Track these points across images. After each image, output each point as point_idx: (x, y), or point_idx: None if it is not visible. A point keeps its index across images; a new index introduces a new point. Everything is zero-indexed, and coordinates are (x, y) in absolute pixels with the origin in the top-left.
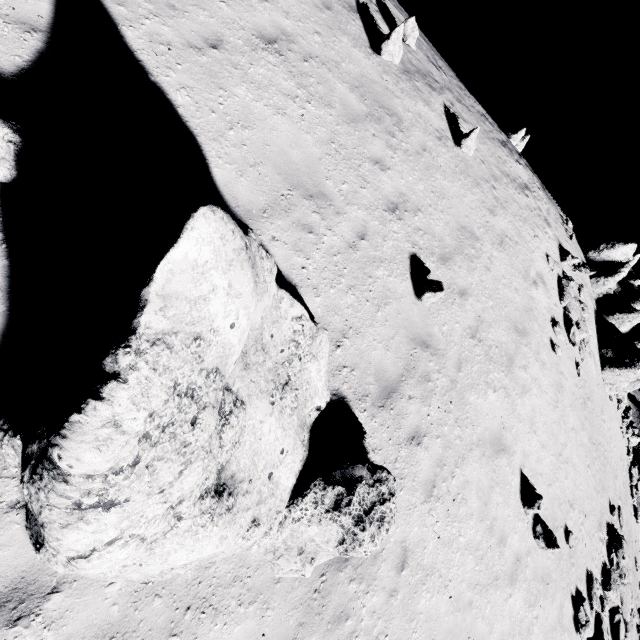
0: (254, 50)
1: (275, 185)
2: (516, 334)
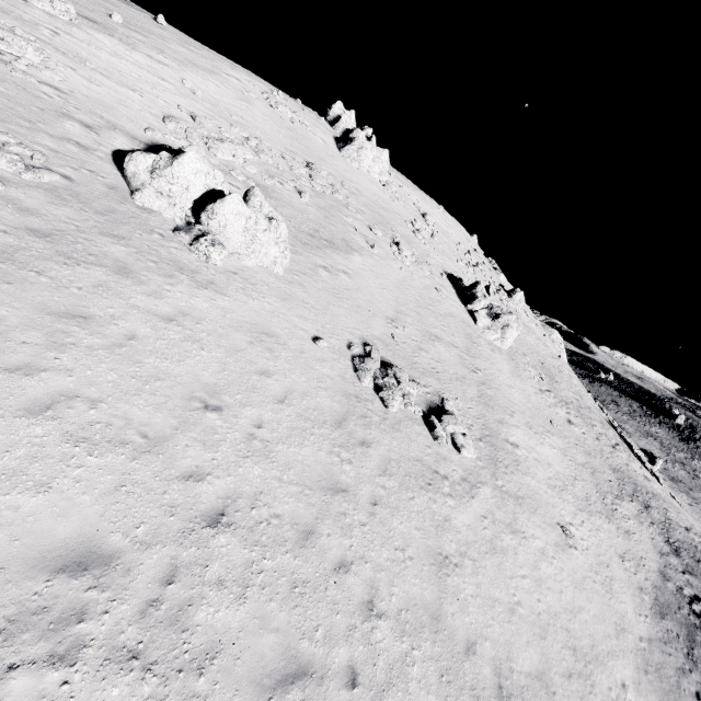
0: None
1: None
2: (195, 66)
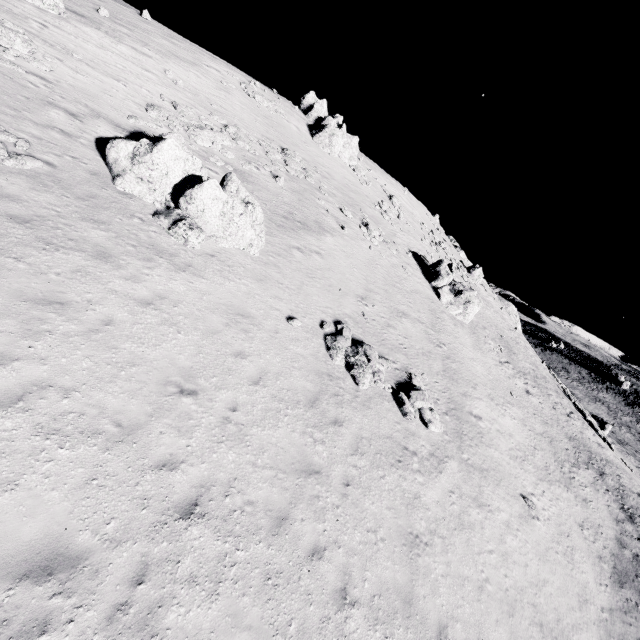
0: None
1: None
2: (178, 58)
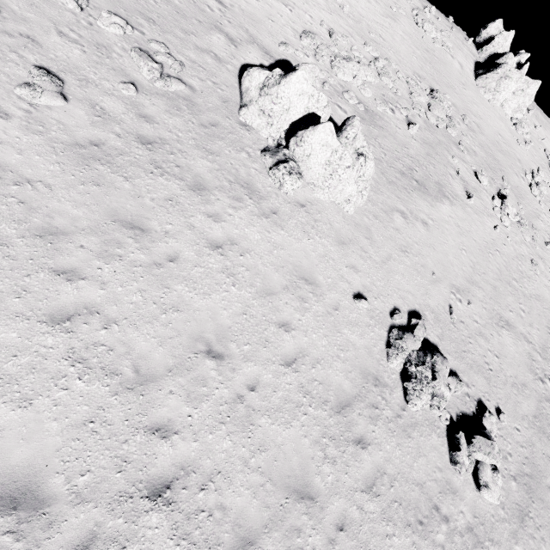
0: None
1: None
2: None
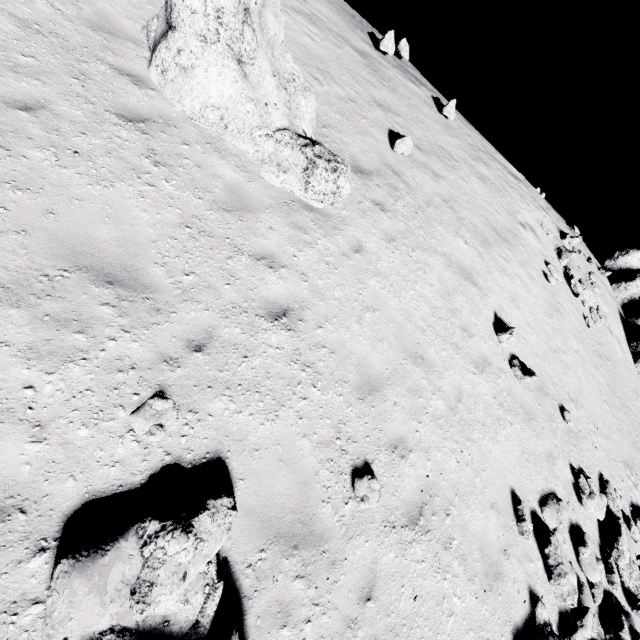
0: (296, 12)
1: (297, 54)
2: (495, 234)
